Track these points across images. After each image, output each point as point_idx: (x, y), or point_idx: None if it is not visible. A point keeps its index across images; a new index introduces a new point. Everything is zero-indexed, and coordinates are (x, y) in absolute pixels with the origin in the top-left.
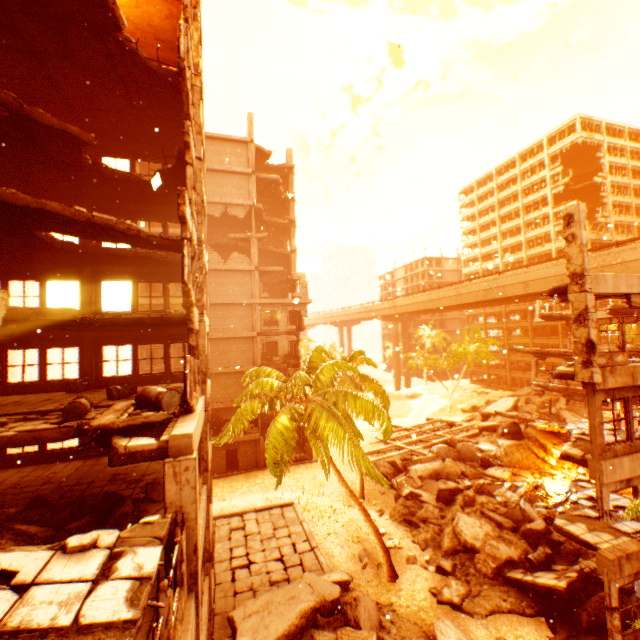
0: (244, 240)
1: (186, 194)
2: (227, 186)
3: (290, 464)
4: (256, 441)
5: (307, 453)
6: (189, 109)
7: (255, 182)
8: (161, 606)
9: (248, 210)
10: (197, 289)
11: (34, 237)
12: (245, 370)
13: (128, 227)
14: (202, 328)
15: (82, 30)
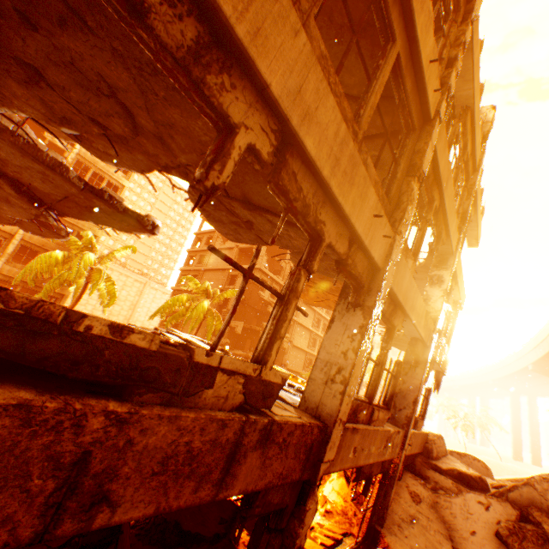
0: None
1: None
2: None
3: None
4: None
5: None
6: None
7: None
8: None
9: None
10: None
11: None
12: None
13: None
14: None
15: None
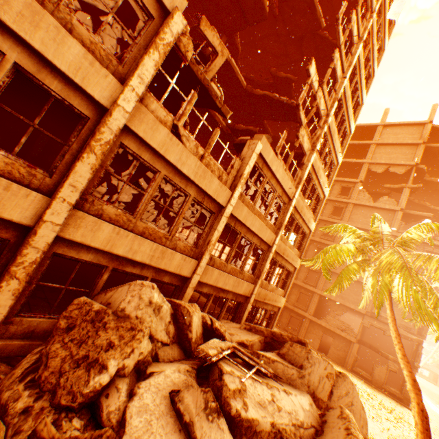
0: (397, 190)
1: (312, 60)
2: (394, 153)
3: (377, 387)
4: (350, 343)
5: (402, 394)
6: (339, 43)
7: (422, 149)
8: (208, 86)
9: (408, 168)
10: (314, 136)
11: (262, 127)
12: (361, 281)
13: (291, 103)
14: (309, 157)
15: (307, 39)
